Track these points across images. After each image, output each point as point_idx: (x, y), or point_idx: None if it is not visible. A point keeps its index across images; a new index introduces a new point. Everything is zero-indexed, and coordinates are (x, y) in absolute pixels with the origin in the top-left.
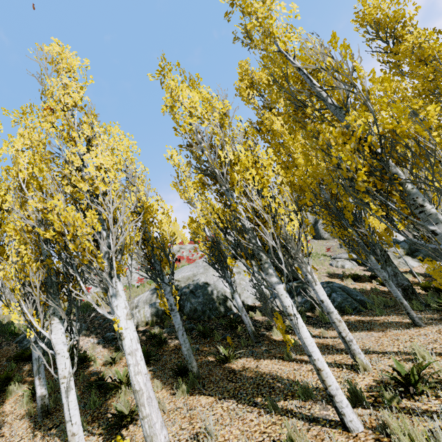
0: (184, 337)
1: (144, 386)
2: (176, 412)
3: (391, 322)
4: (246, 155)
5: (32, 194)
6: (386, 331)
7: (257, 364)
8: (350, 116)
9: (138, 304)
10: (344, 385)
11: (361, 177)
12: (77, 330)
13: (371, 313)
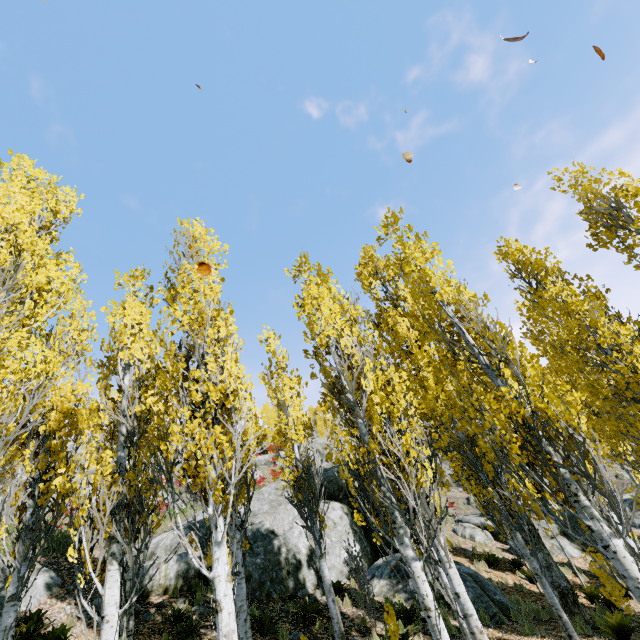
0: (246, 625)
1: None
2: None
3: None
4: (377, 373)
5: (152, 392)
6: None
7: None
8: (505, 388)
9: (155, 551)
10: None
11: (515, 450)
12: (46, 584)
13: (517, 628)
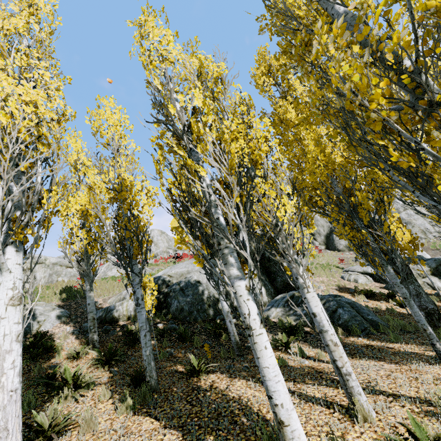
0: (146, 338)
1: (1, 410)
2: (106, 436)
3: (408, 353)
4: (237, 123)
5: None
6: (401, 364)
7: (229, 384)
8: None
9: (125, 297)
10: (330, 440)
11: (376, 101)
12: (57, 316)
13: (384, 337)
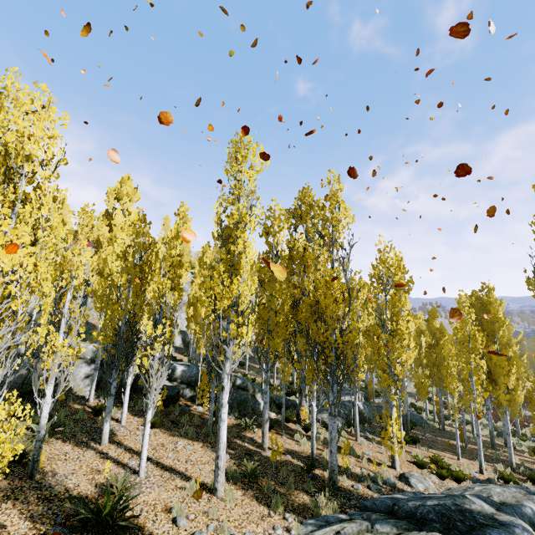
0: None
1: None
2: None
3: None
4: None
5: None
6: None
7: None
8: None
9: None
10: None
11: None
12: None
13: None
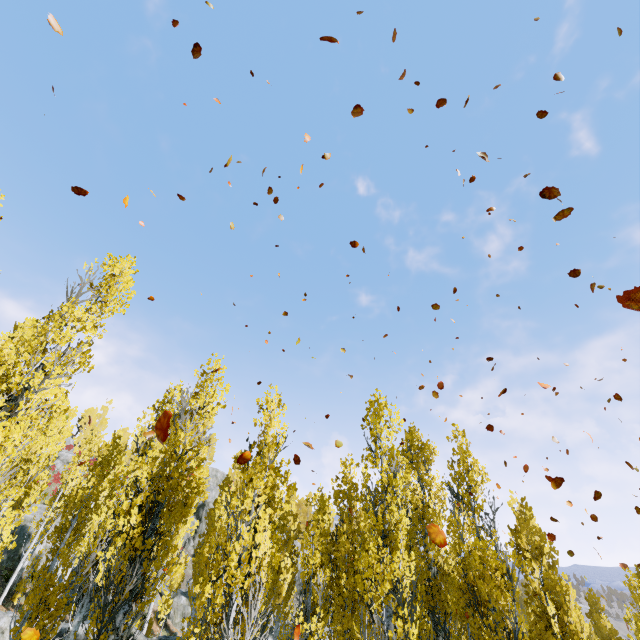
0: None
1: None
2: None
3: None
4: None
5: None
6: None
7: None
8: None
9: None
10: None
11: None
12: None
13: None
